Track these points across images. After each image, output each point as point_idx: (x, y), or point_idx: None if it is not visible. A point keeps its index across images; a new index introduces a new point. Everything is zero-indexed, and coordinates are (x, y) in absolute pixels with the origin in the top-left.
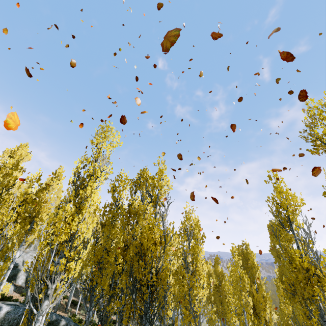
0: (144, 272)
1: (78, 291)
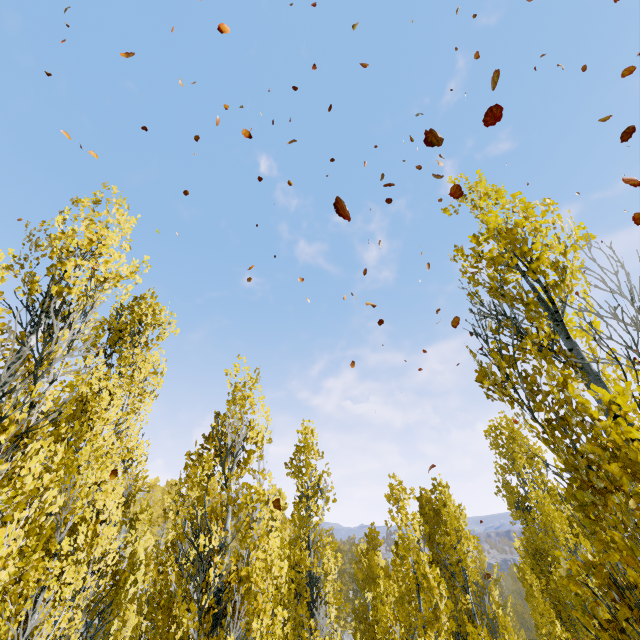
0: None
1: None
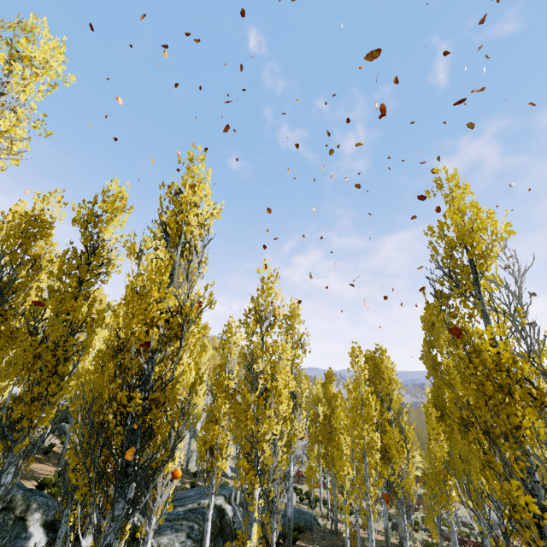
0: (113, 385)
1: None
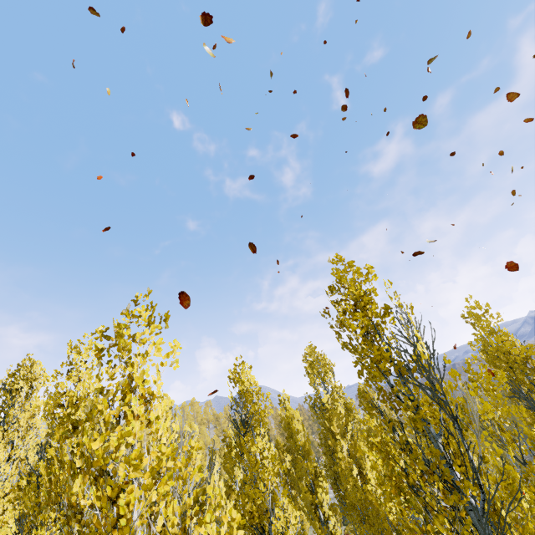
0: None
1: None
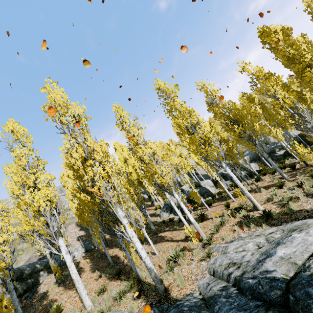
0: None
1: (275, 143)
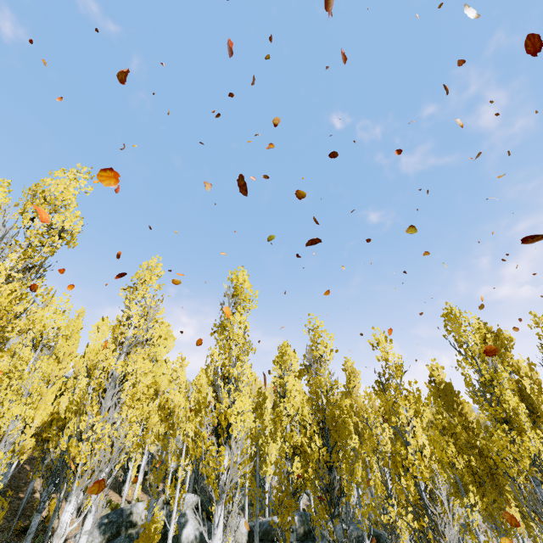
0: None
1: None
